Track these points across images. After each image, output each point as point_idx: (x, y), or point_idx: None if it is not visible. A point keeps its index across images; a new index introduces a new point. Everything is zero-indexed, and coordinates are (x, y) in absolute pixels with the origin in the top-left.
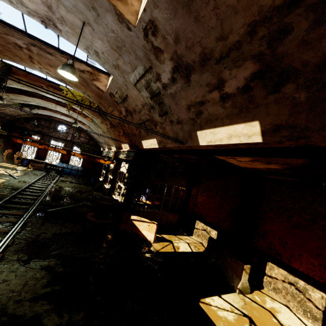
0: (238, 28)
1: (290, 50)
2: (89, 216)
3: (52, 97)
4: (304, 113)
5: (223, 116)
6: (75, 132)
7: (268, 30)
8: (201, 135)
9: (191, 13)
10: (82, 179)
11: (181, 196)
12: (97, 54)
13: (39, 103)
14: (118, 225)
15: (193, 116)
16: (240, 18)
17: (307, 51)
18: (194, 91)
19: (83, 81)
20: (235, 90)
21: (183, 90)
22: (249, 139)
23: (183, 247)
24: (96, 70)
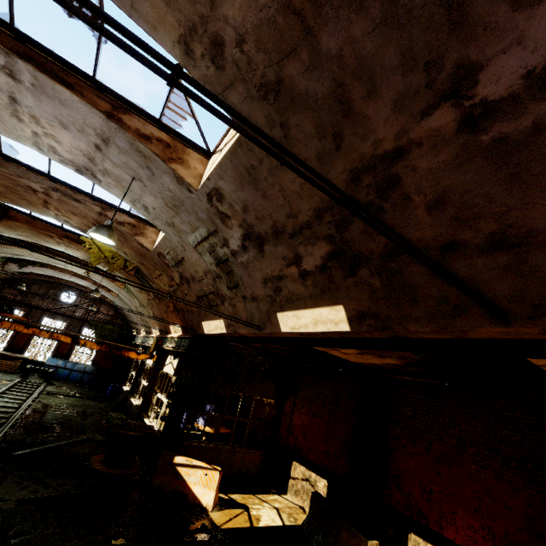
0: (306, 210)
1: (355, 237)
2: (96, 461)
3: (63, 251)
4: (383, 300)
5: (306, 296)
6: (91, 303)
7: (333, 217)
8: (282, 318)
9: (258, 190)
10: (90, 389)
11: (266, 416)
12: (146, 208)
13: (38, 258)
14: (149, 478)
15: (271, 292)
16: (306, 203)
17: (370, 241)
18: (269, 263)
19: (120, 235)
20: (314, 268)
21: (257, 260)
22: (337, 327)
23: (268, 518)
24: (141, 221)
